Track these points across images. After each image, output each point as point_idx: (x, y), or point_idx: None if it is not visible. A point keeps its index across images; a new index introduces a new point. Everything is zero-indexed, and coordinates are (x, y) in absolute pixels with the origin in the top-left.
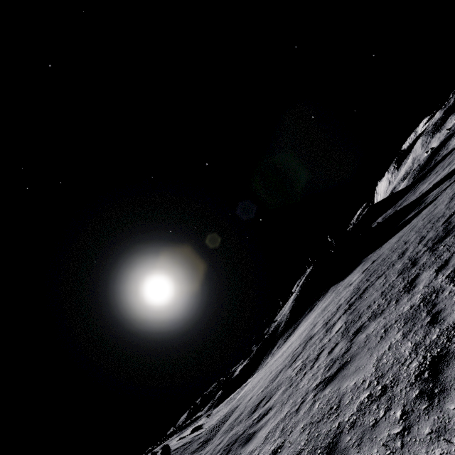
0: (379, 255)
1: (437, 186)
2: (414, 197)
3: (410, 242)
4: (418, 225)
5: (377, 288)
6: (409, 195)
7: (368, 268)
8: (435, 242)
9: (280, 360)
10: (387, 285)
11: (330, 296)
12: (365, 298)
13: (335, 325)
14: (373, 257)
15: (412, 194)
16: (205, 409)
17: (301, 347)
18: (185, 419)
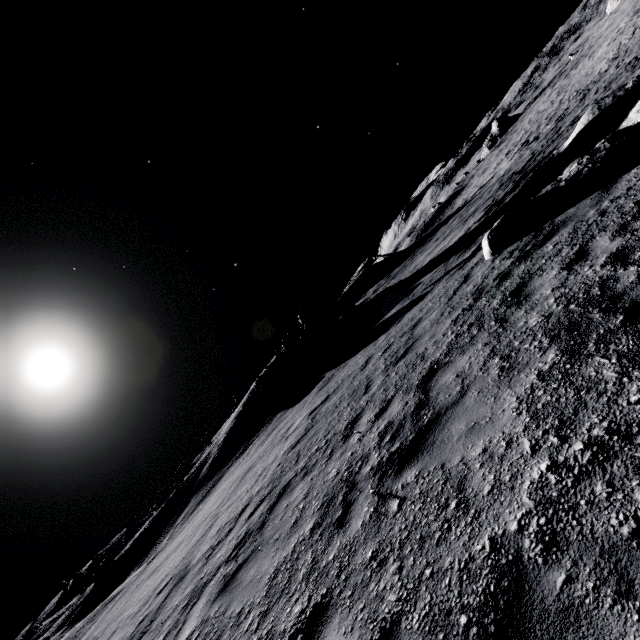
0: (337, 386)
1: (432, 268)
2: (408, 273)
3: (371, 392)
4: (393, 346)
5: (283, 532)
6: (406, 263)
7: (316, 411)
8: (393, 455)
9: (146, 590)
10: (292, 546)
11: (267, 441)
12: (261, 542)
13: (200, 596)
14: (332, 383)
15: (409, 264)
16: (61, 618)
17: (162, 596)
18: (55, 607)
